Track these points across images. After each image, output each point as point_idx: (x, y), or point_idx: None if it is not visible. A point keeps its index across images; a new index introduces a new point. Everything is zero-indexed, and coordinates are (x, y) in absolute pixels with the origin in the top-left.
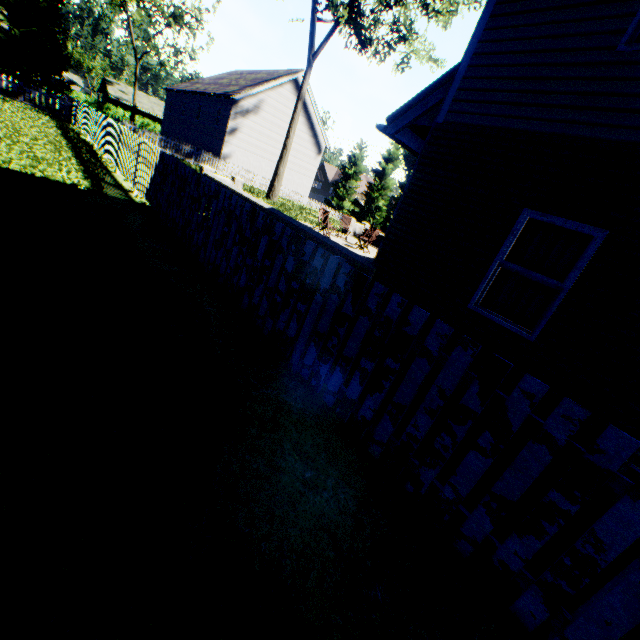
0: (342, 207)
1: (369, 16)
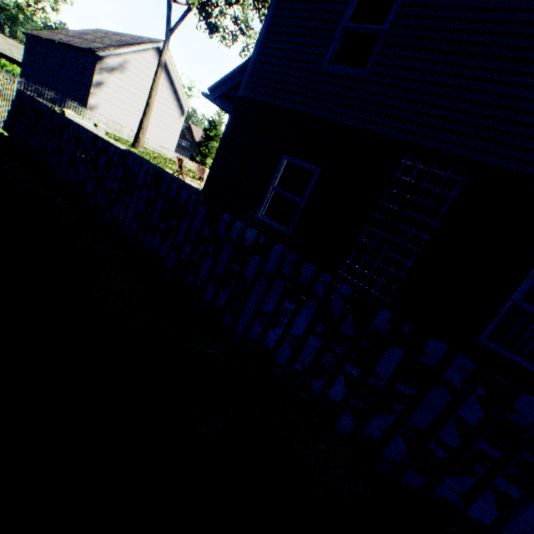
0: (206, 163)
1: (216, 8)
